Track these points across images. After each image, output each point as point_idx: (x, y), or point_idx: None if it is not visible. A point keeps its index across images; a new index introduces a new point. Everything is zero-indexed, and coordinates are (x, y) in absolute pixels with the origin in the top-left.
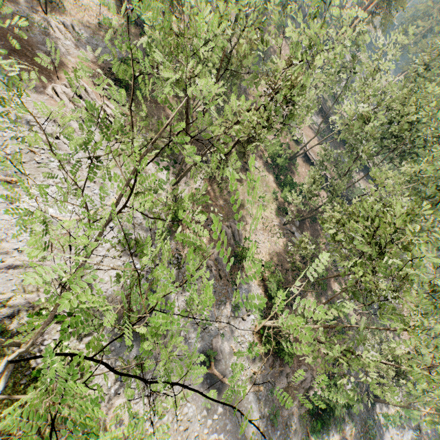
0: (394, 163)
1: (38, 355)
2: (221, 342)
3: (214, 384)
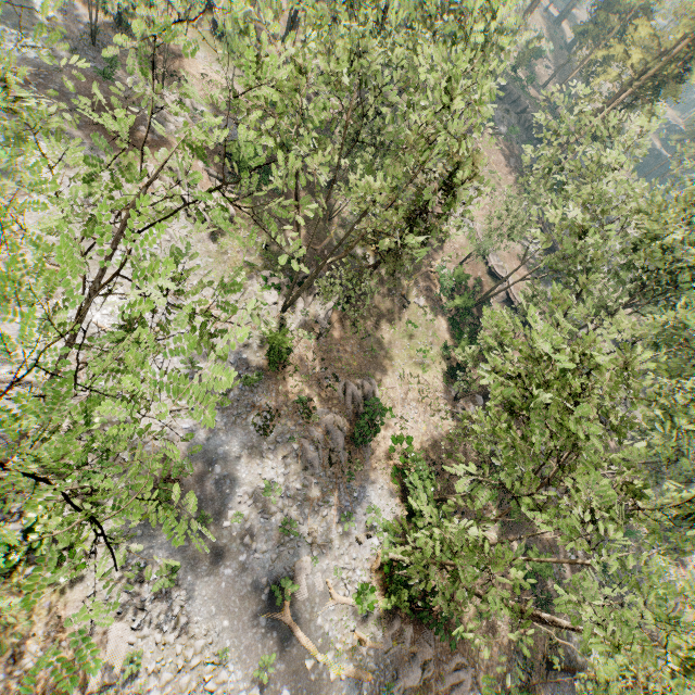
0: (644, 314)
1: (17, 517)
2: (311, 571)
3: (284, 643)
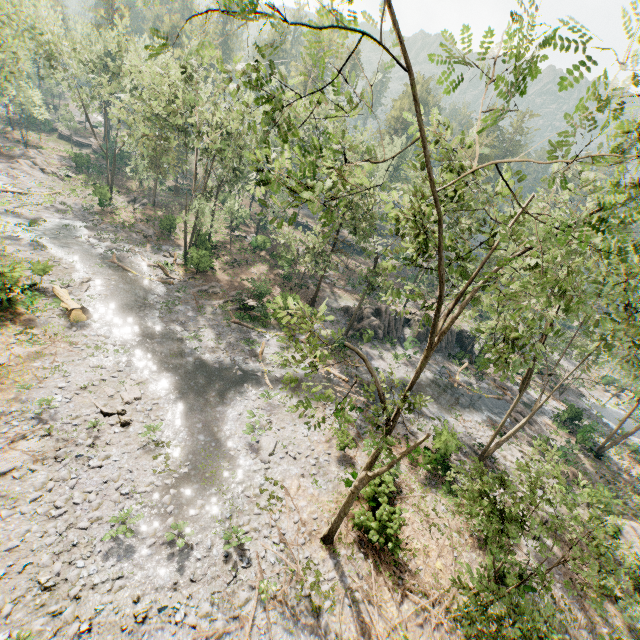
0: None
1: None
2: (132, 257)
3: (114, 268)
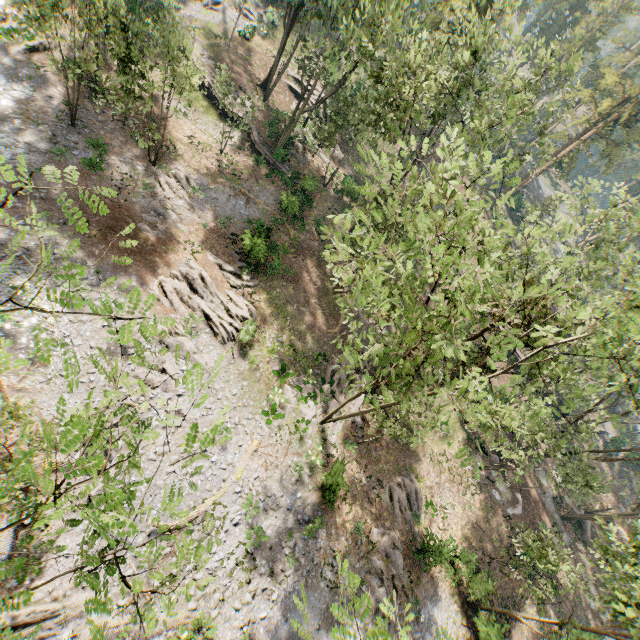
0: None
1: None
2: None
3: None
